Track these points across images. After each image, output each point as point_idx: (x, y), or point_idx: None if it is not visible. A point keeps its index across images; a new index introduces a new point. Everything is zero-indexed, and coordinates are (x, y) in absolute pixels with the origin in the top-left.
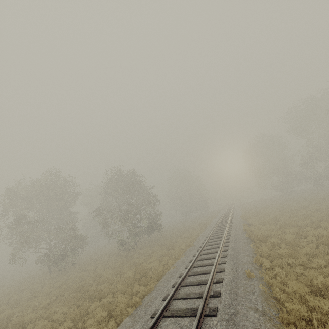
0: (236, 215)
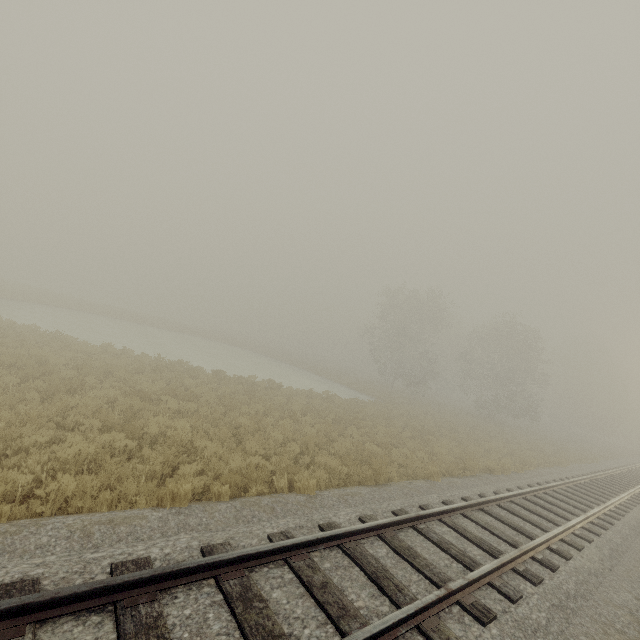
0: None
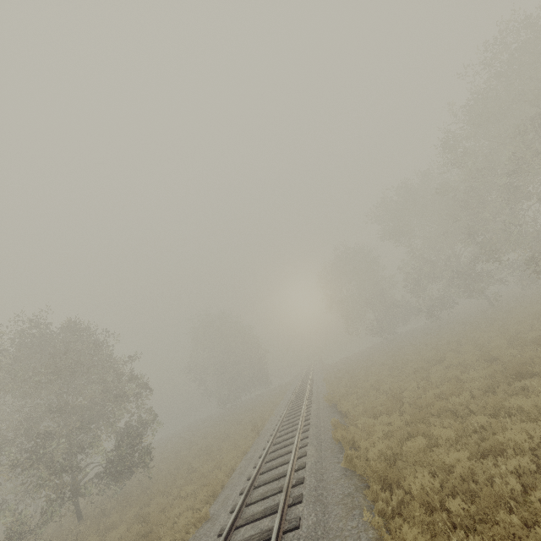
0: (317, 394)
